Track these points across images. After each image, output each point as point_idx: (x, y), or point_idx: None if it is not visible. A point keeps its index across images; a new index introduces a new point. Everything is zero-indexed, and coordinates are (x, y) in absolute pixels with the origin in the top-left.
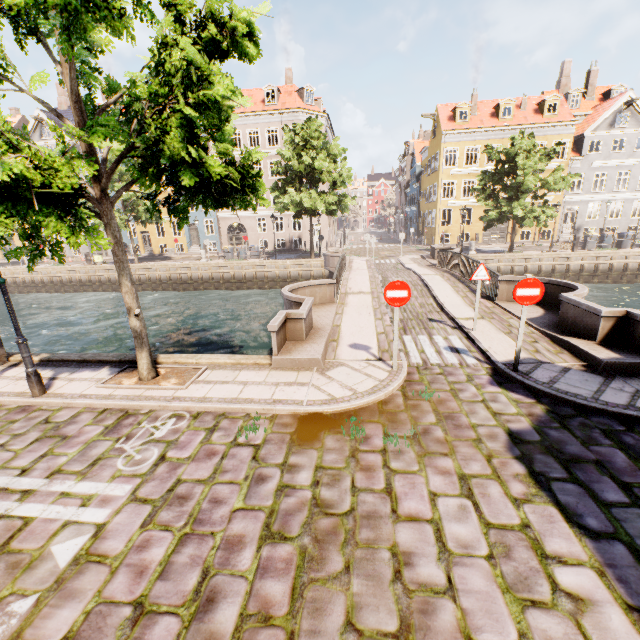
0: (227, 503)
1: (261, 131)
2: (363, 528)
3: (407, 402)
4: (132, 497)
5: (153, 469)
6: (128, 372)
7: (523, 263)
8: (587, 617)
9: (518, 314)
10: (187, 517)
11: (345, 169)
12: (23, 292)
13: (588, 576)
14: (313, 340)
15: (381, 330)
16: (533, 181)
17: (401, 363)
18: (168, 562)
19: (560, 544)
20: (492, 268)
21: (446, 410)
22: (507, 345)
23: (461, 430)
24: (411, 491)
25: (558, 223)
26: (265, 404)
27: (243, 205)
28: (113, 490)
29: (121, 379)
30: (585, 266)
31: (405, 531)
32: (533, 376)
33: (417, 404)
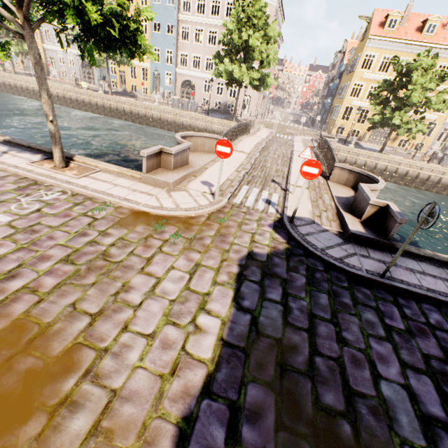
0: (56, 240)
1: (222, 2)
2: (118, 271)
3: (206, 221)
4: (8, 224)
5: (29, 214)
6: (51, 160)
7: (385, 163)
8: (195, 336)
9: (333, 192)
10: (30, 240)
11: (272, 51)
12: (32, 98)
13: (215, 322)
14: (178, 171)
15: (231, 178)
16: (417, 97)
17: (223, 199)
18: (5, 256)
19: (217, 306)
20: (361, 161)
21: (225, 231)
22: (304, 208)
23: (223, 243)
24: (161, 263)
25: (432, 139)
26: (117, 199)
27: (130, 54)
28: (0, 218)
29: (44, 163)
30: (431, 177)
31: (139, 278)
32: (299, 228)
33: (211, 224)
